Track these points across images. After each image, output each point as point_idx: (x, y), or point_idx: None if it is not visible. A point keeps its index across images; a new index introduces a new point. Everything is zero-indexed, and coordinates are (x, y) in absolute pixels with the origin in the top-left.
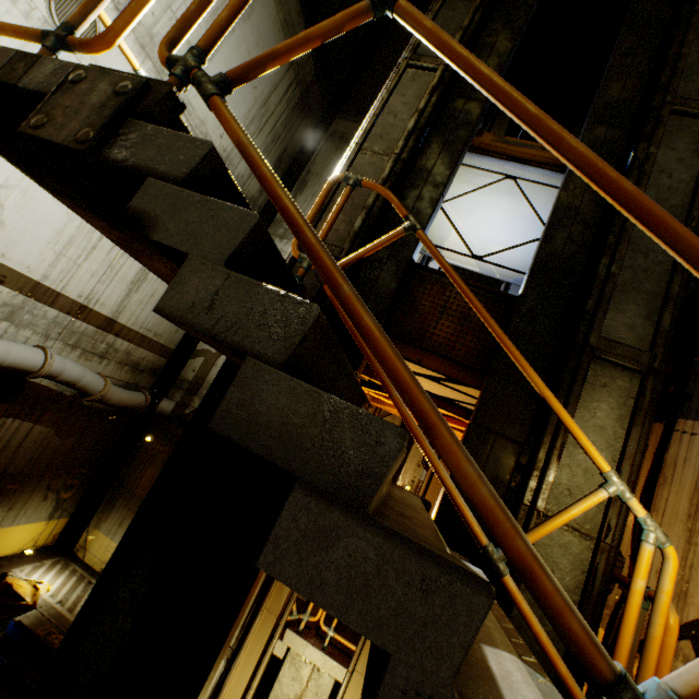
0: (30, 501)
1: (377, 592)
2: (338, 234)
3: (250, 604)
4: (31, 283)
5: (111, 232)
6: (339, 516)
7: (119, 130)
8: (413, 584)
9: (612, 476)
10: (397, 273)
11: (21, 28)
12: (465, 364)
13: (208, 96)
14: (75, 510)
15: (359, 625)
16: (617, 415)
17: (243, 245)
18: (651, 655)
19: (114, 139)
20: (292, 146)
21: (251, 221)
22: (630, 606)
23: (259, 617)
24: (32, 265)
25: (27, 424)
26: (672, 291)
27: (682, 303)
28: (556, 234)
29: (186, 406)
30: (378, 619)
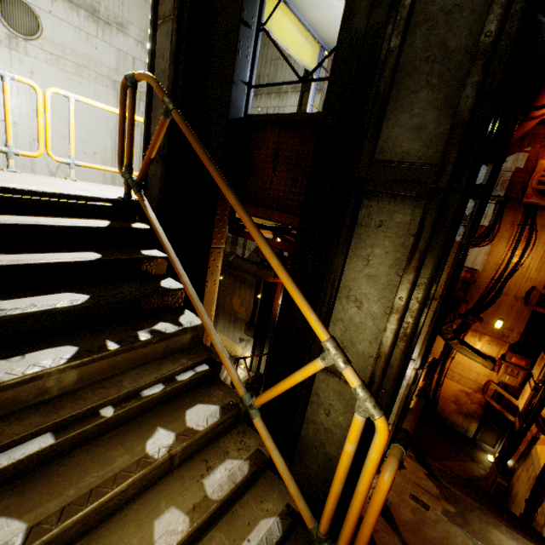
0: None
1: None
2: None
3: None
4: None
5: None
6: None
7: None
8: None
9: (325, 347)
10: (219, 144)
11: None
12: (298, 214)
13: None
14: None
15: None
16: (393, 260)
17: None
18: (354, 504)
19: None
20: None
21: None
22: (340, 462)
23: None
24: None
25: None
26: (484, 37)
27: (512, 48)
28: (356, 5)
29: (230, 256)
30: None
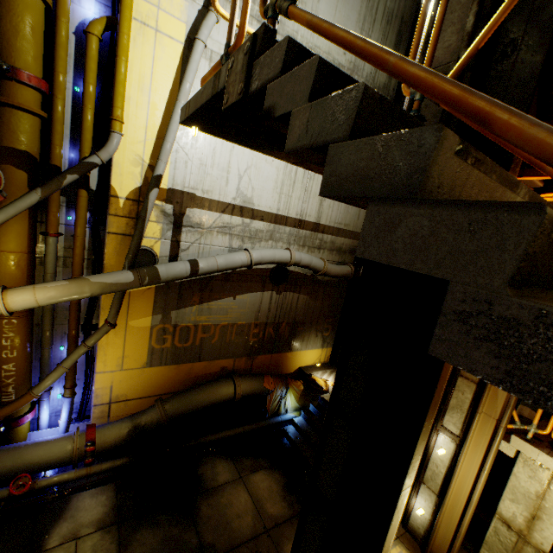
0: (310, 337)
1: (432, 245)
2: (449, 50)
3: (466, 407)
4: (273, 216)
5: (289, 157)
6: (398, 208)
7: (251, 74)
8: (461, 230)
9: None
10: (540, 42)
11: (214, 66)
12: None
13: (285, 12)
14: (333, 343)
15: (423, 269)
16: None
17: (315, 83)
18: None
19: (251, 80)
20: (407, 13)
21: (315, 63)
22: None
23: (476, 417)
24: (270, 206)
25: (296, 294)
26: None
27: None
28: None
29: None
30: (436, 262)
